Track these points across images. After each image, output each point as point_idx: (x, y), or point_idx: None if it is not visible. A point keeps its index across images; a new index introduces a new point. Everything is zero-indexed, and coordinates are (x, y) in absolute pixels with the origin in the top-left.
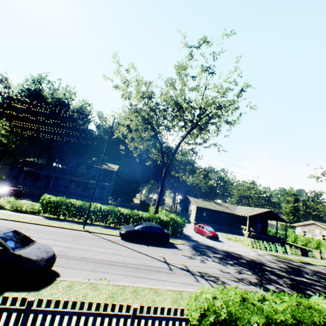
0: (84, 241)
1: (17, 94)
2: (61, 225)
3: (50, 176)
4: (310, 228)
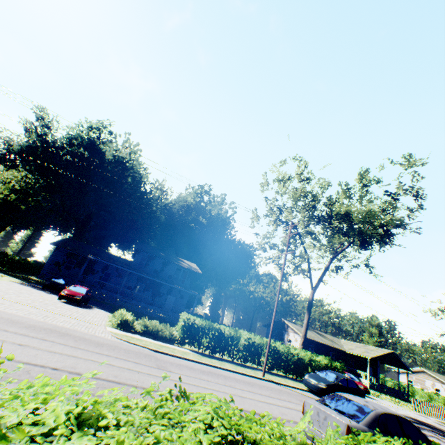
0: None
1: (62, 139)
2: (239, 370)
3: (109, 269)
4: (419, 377)
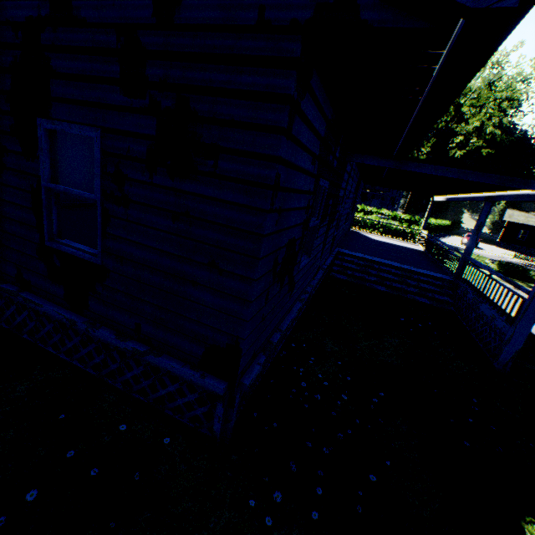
0: None
1: None
2: None
3: None
4: None
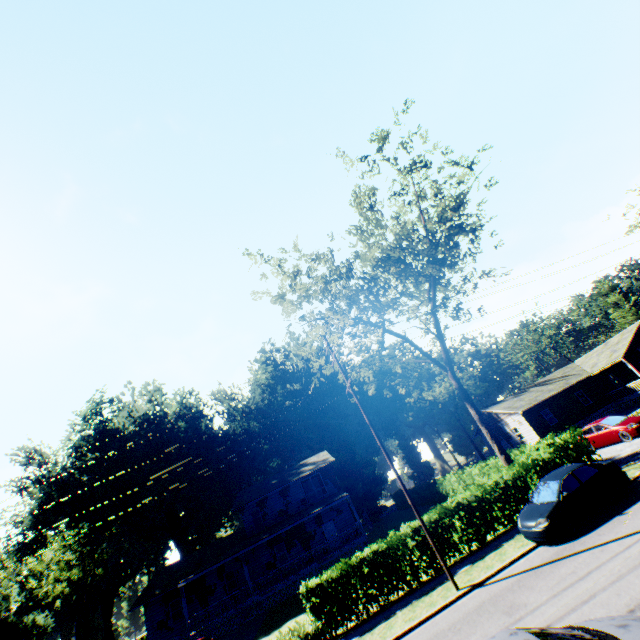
0: (528, 599)
1: (67, 461)
2: (414, 618)
3: (226, 567)
4: None
